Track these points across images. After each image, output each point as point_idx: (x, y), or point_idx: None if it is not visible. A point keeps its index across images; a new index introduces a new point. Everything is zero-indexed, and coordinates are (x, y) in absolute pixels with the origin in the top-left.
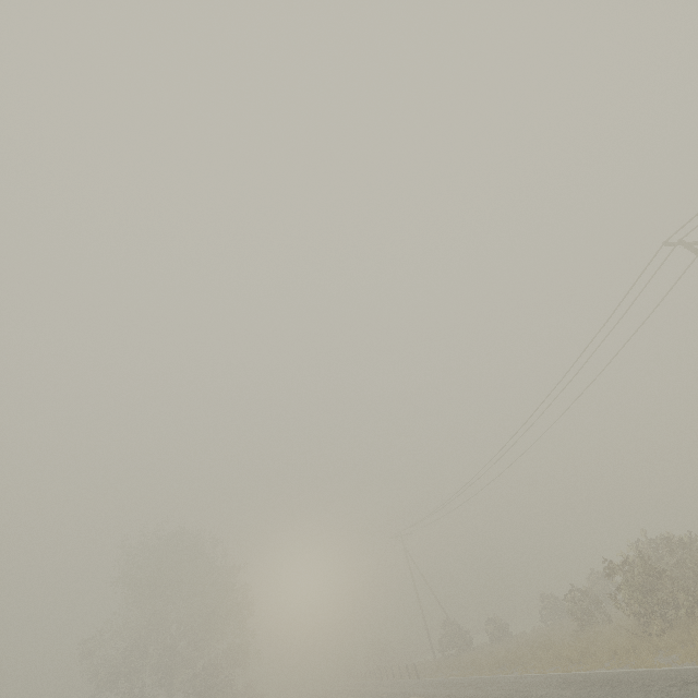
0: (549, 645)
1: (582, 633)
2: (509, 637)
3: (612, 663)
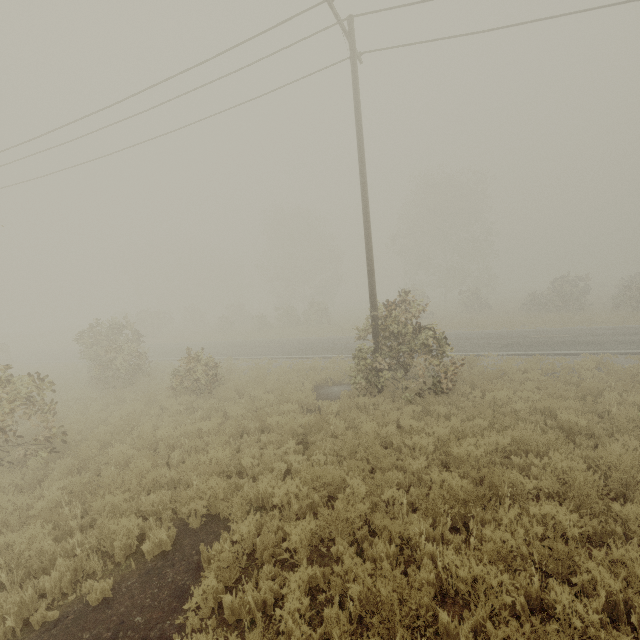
0: None
1: None
2: None
3: None
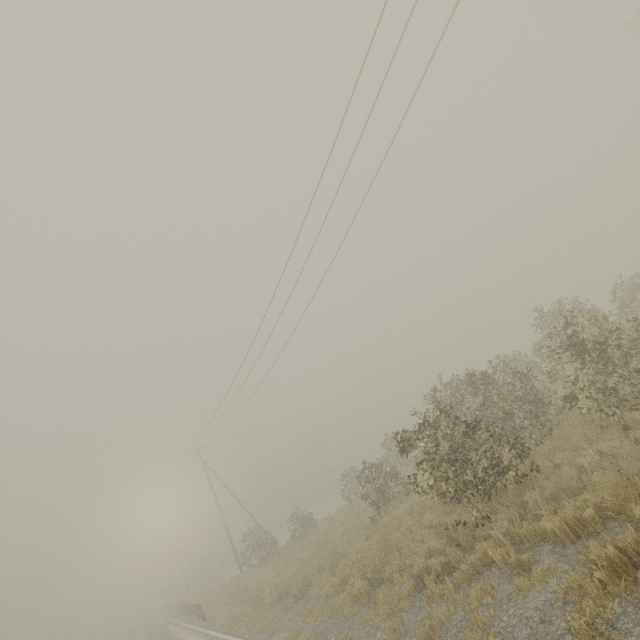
0: (336, 559)
1: (379, 518)
2: (312, 528)
3: (420, 634)
